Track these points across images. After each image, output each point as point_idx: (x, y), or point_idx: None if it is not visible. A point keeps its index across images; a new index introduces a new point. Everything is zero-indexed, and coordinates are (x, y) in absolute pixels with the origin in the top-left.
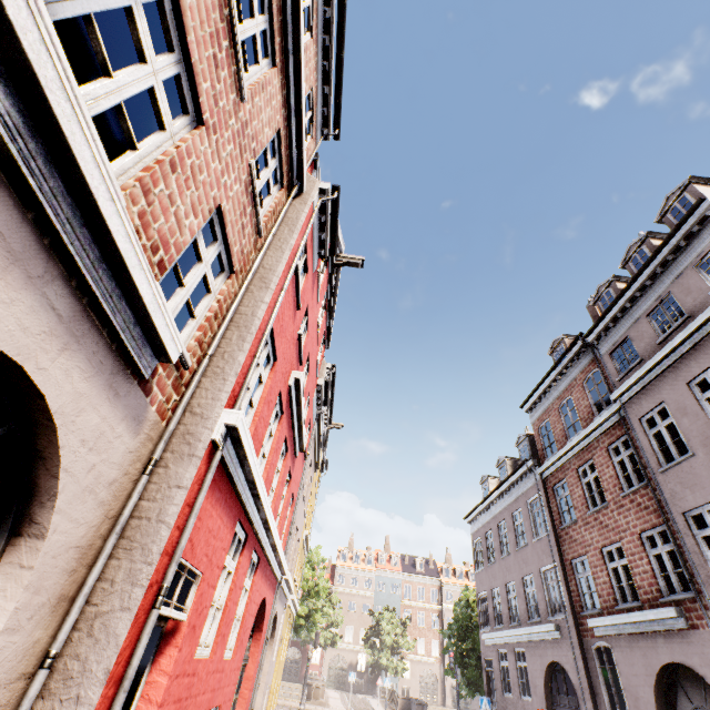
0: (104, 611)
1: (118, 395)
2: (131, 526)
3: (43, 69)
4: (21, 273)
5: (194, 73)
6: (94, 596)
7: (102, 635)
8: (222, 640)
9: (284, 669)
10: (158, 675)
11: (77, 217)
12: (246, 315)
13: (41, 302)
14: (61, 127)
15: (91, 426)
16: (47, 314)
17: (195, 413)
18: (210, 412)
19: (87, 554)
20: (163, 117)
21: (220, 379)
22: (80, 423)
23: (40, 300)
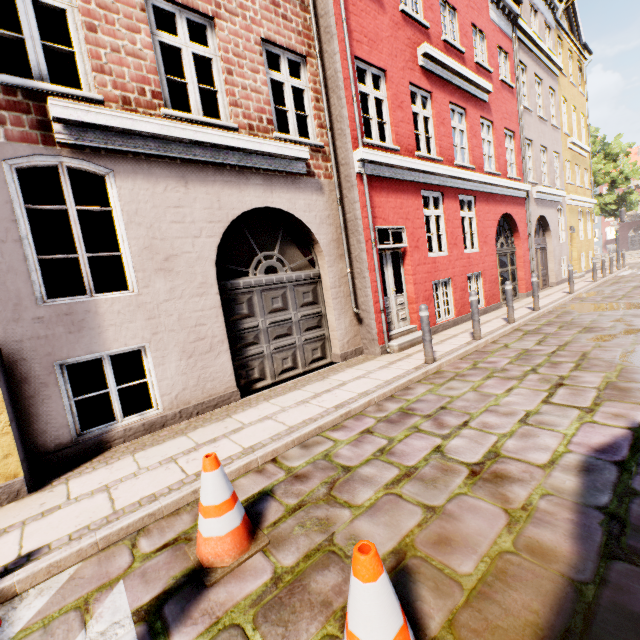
0: (357, 255)
1: (302, 188)
2: (349, 226)
3: (190, 136)
4: (243, 185)
5: (187, 6)
6: (352, 252)
7: (360, 261)
8: (454, 247)
9: (632, 244)
10: (406, 267)
11: (234, 154)
12: (333, 77)
13: (254, 186)
14: (207, 142)
15: (303, 205)
16: (258, 188)
17: (343, 165)
18: (348, 160)
19: (339, 241)
20: (206, 56)
21: (343, 137)
22: (298, 207)
23: (253, 186)
